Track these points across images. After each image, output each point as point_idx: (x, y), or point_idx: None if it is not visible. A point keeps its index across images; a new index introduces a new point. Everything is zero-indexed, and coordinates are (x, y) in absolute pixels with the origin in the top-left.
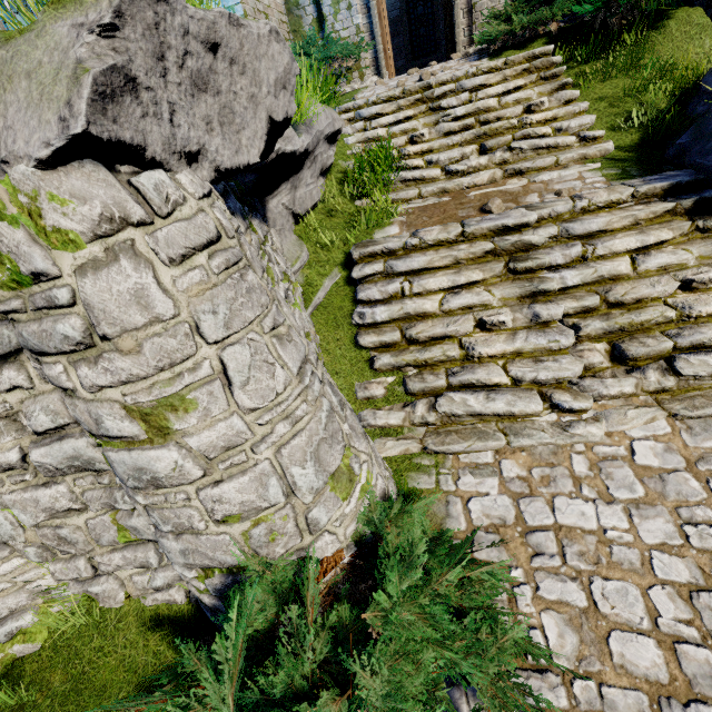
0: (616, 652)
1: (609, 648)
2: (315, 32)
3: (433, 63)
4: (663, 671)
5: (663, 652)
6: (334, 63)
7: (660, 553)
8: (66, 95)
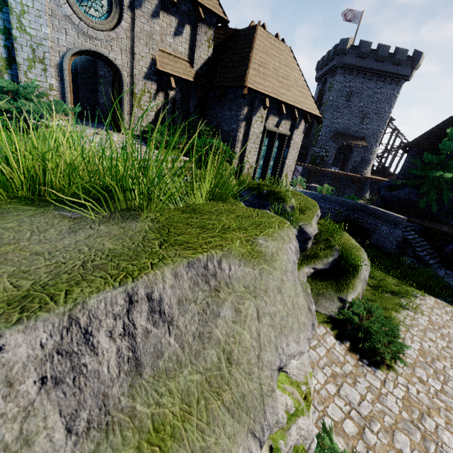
0: (348, 432)
1: (346, 432)
2: (2, 66)
3: (111, 132)
4: (355, 427)
5: (351, 420)
6: (55, 115)
7: (327, 385)
8: (306, 303)
